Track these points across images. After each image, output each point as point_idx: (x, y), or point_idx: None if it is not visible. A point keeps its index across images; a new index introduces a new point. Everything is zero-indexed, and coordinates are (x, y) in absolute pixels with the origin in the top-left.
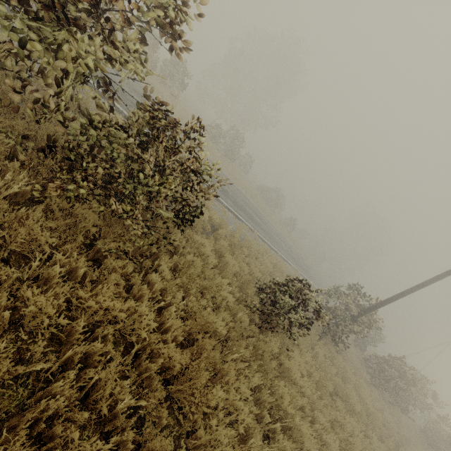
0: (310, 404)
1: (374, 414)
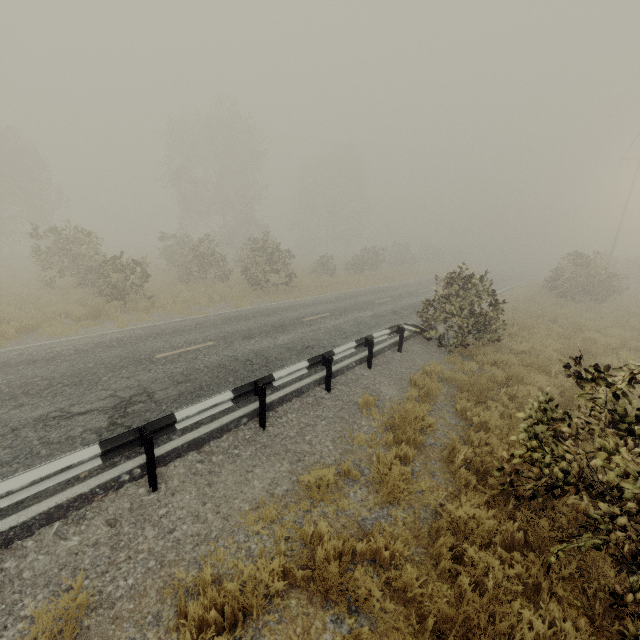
0: None
1: None
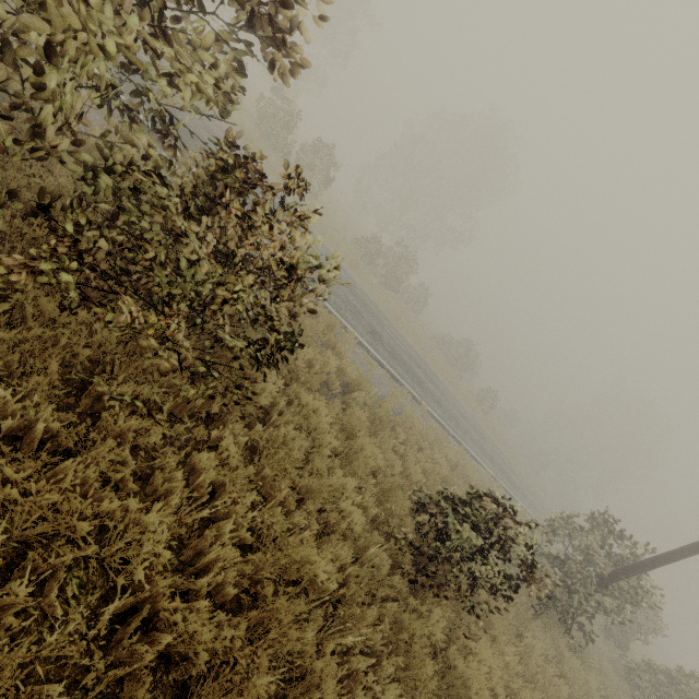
0: None
1: None
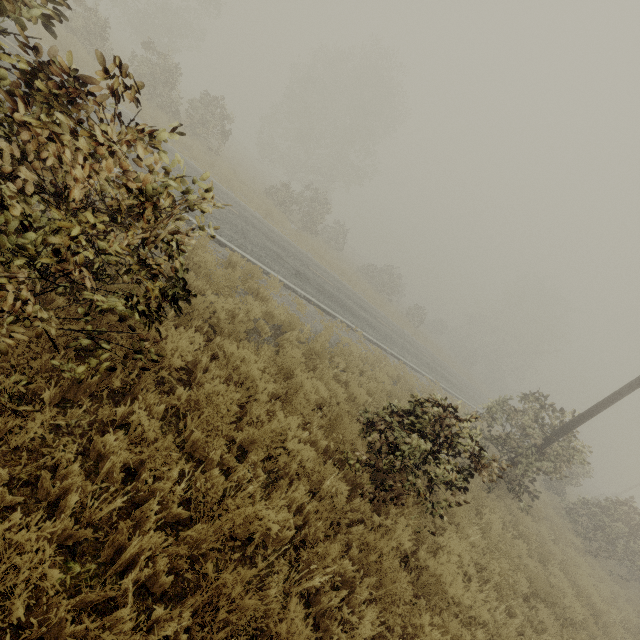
0: (491, 636)
1: (606, 614)
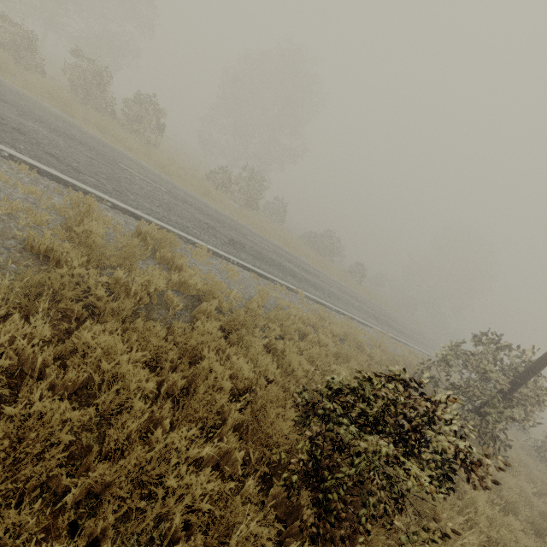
0: None
1: None
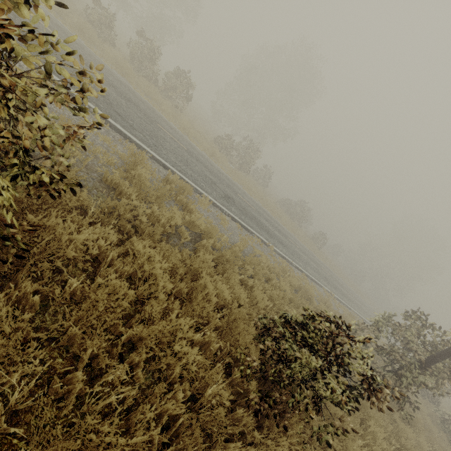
0: None
1: None
